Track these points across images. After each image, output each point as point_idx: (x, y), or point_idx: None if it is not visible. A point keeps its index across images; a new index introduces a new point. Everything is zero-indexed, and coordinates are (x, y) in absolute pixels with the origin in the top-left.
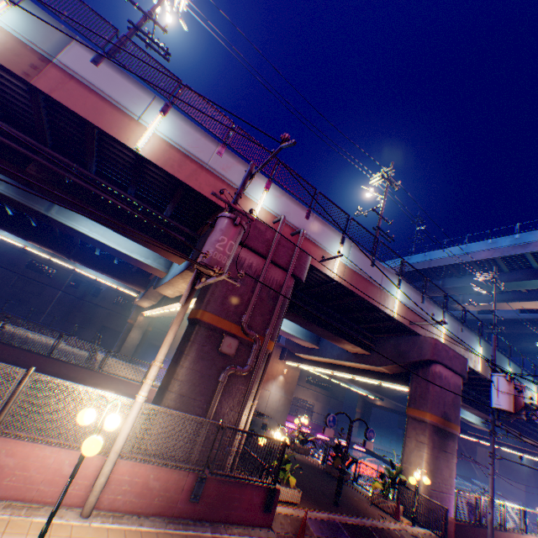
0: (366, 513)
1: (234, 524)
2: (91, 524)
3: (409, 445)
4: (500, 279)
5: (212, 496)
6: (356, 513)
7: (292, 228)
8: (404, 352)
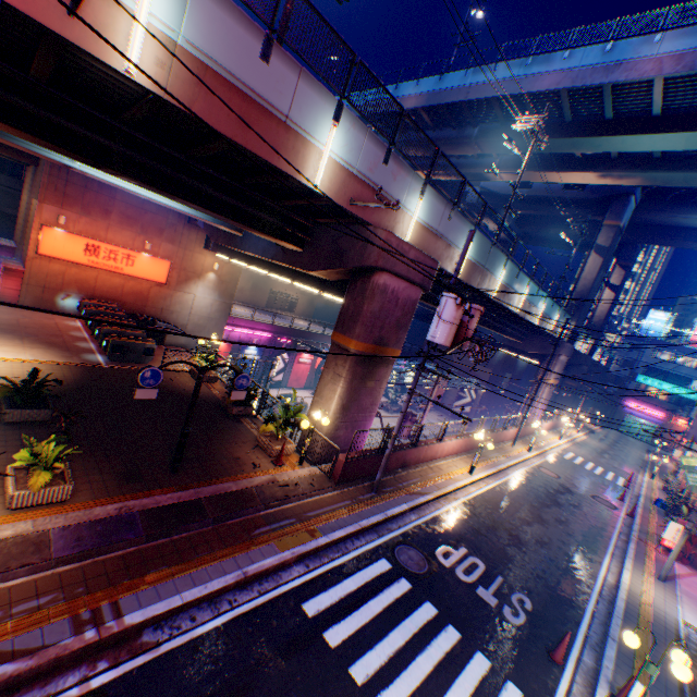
0: (227, 470)
1: None
2: None
3: (326, 378)
4: (555, 133)
5: None
6: (206, 476)
7: None
8: (344, 253)
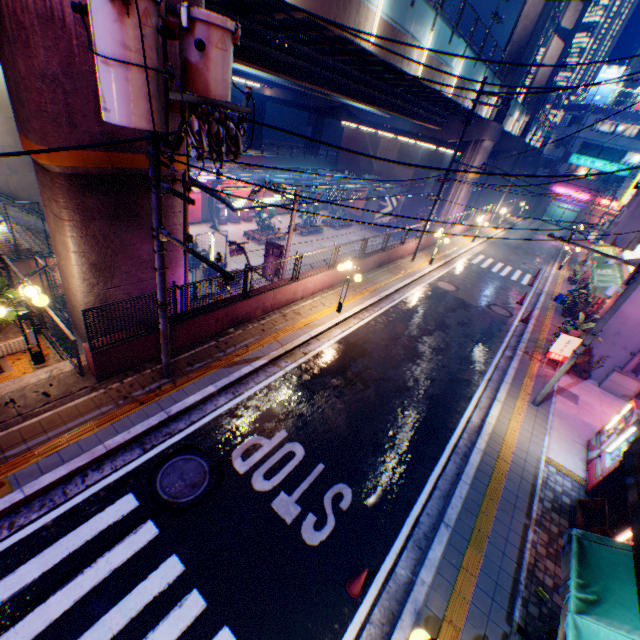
0: None
1: None
2: None
3: (52, 224)
4: None
5: None
6: None
7: None
8: None
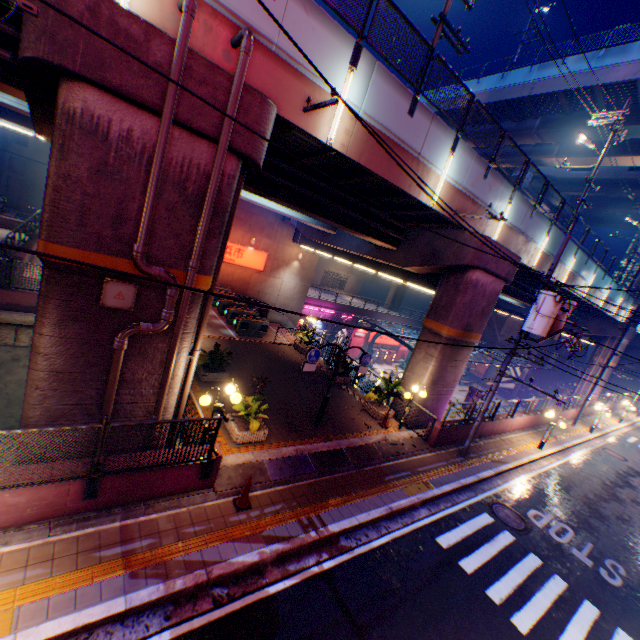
0: (349, 428)
1: (161, 498)
2: None
3: (417, 356)
4: (627, 120)
5: (120, 486)
6: (338, 431)
7: (236, 25)
8: (439, 253)
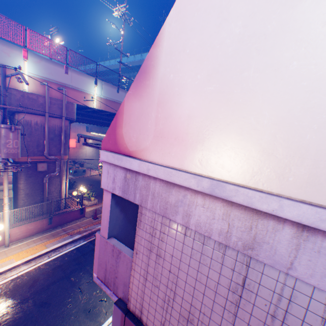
0: None
1: (71, 222)
2: (12, 247)
3: None
4: None
5: (58, 220)
6: None
7: (58, 84)
8: None
